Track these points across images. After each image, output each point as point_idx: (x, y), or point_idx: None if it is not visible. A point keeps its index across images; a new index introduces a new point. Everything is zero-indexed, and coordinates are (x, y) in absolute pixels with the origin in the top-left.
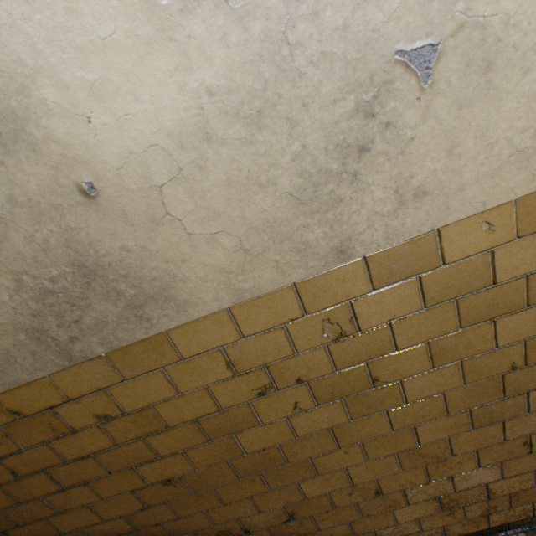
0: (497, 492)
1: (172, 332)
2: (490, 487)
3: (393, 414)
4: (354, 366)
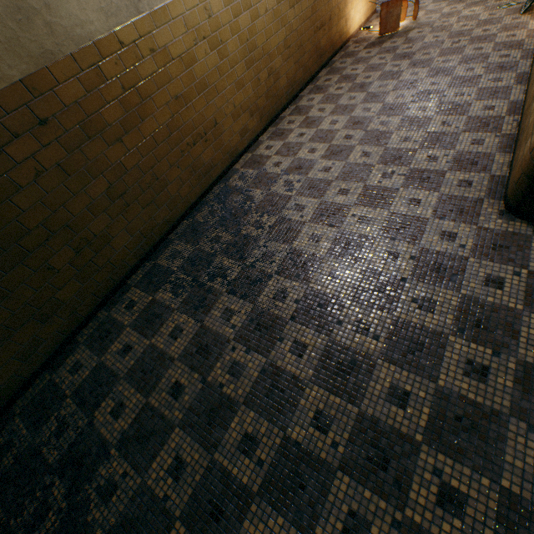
0: (260, 107)
1: (168, 4)
2: (258, 104)
3: (229, 61)
4: (215, 33)
